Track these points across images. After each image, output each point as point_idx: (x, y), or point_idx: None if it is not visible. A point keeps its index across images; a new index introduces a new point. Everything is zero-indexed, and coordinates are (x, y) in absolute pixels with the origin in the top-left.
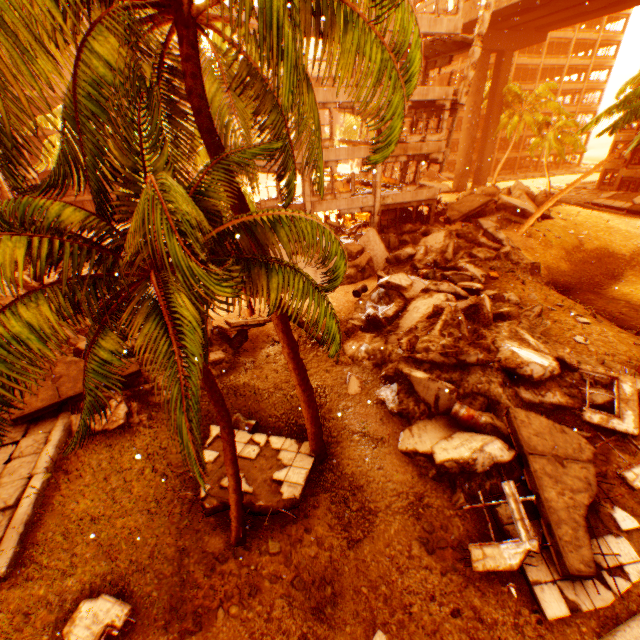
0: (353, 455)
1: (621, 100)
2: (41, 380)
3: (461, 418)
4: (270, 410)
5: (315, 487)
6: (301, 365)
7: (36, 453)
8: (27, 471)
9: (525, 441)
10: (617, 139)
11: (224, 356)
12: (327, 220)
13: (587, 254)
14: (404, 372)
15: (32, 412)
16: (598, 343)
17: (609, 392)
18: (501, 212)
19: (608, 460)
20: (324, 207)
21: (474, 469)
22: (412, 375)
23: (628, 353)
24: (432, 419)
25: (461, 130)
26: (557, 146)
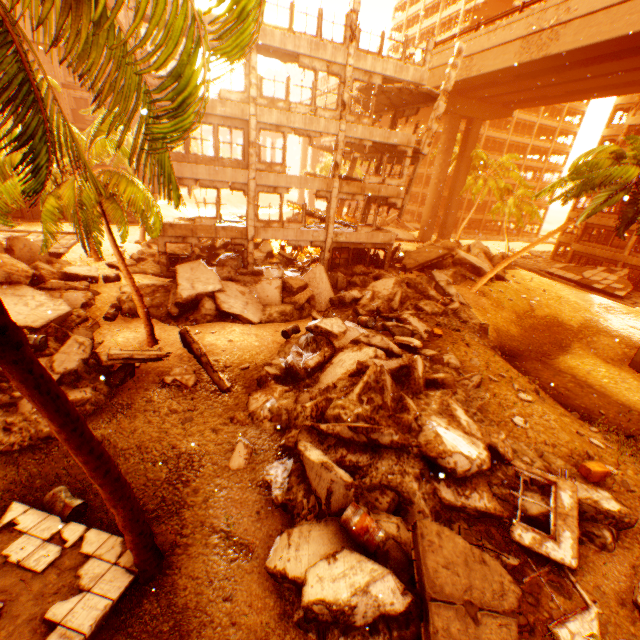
0: (199, 571)
1: (573, 170)
2: None
3: (353, 529)
4: None
5: (119, 629)
6: (89, 449)
7: None
8: None
9: (430, 577)
10: (571, 216)
11: (90, 396)
12: (282, 250)
13: (537, 320)
14: (299, 448)
15: None
16: (539, 428)
17: (546, 500)
18: (457, 267)
19: (538, 604)
20: (269, 234)
21: (352, 621)
22: (305, 455)
23: (570, 444)
24: (322, 521)
25: (430, 184)
26: (516, 212)
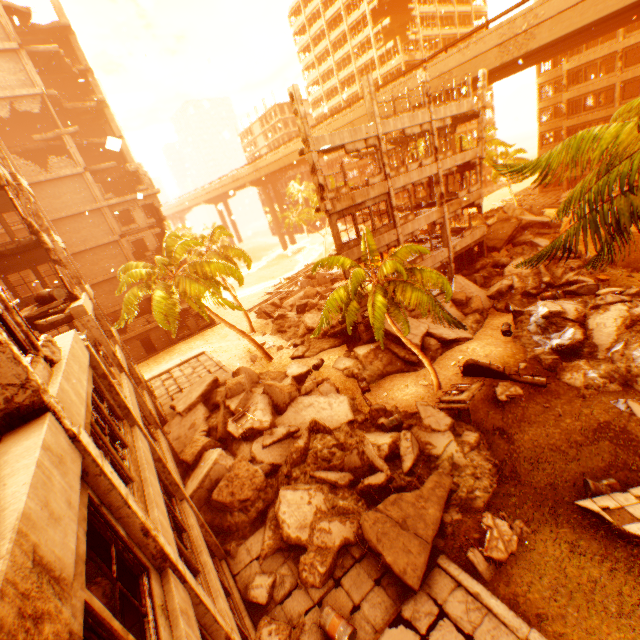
0: None
1: None
2: (394, 533)
3: None
4: (593, 464)
5: None
6: None
7: (485, 614)
8: (509, 638)
9: None
10: (541, 153)
11: (477, 434)
12: None
13: None
14: None
15: (423, 572)
16: None
17: None
18: (528, 229)
19: None
20: None
21: None
22: None
23: None
24: None
25: None
26: None
